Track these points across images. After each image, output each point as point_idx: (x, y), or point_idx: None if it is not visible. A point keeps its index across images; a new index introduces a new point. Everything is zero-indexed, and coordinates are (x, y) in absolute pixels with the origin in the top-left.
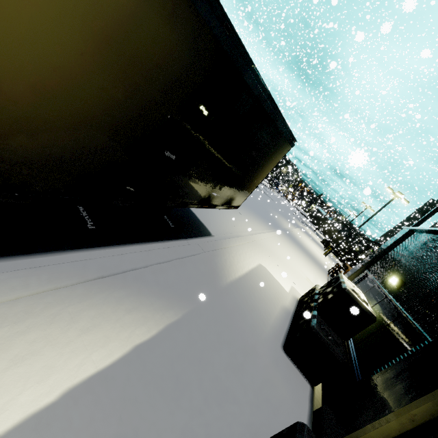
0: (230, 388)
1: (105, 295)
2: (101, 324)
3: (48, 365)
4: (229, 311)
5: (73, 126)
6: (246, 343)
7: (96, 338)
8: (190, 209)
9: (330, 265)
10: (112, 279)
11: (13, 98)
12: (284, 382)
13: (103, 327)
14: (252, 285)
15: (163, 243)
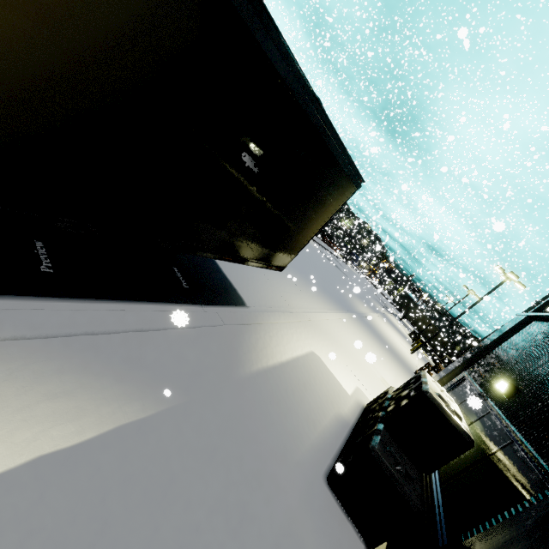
0: (211, 545)
1: (14, 366)
2: None
3: None
4: (244, 413)
5: None
6: (262, 467)
7: None
8: (221, 269)
9: (418, 366)
10: (41, 343)
11: None
12: (318, 538)
13: None
14: (294, 378)
15: (161, 306)
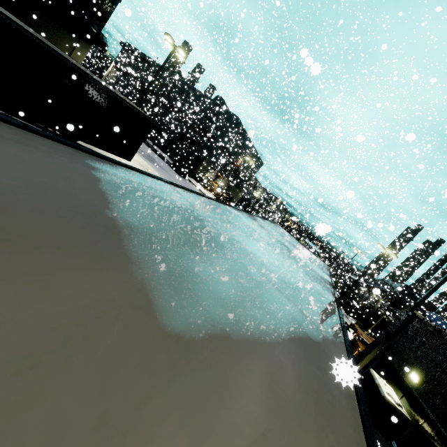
0: None
1: None
2: None
3: None
4: None
5: None
6: None
7: None
8: None
9: None
10: None
11: None
12: None
13: None
14: None
15: None
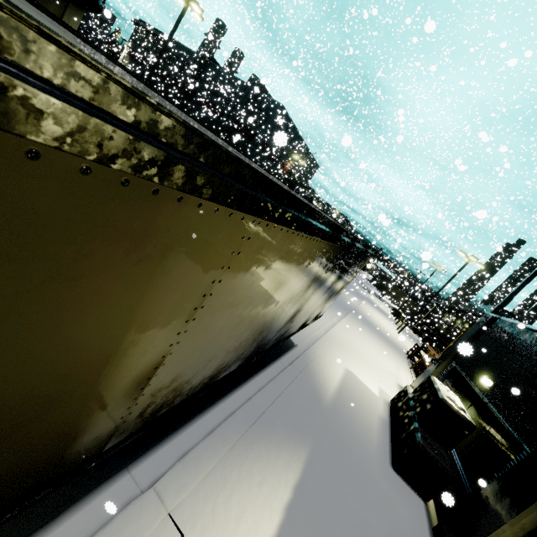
0: (365, 516)
1: (257, 446)
2: (266, 475)
3: (254, 519)
4: (340, 436)
5: (256, 334)
6: (363, 468)
7: (269, 489)
8: None
9: (406, 343)
10: (255, 429)
11: (240, 338)
12: (402, 502)
13: (268, 478)
14: (348, 398)
15: (265, 372)
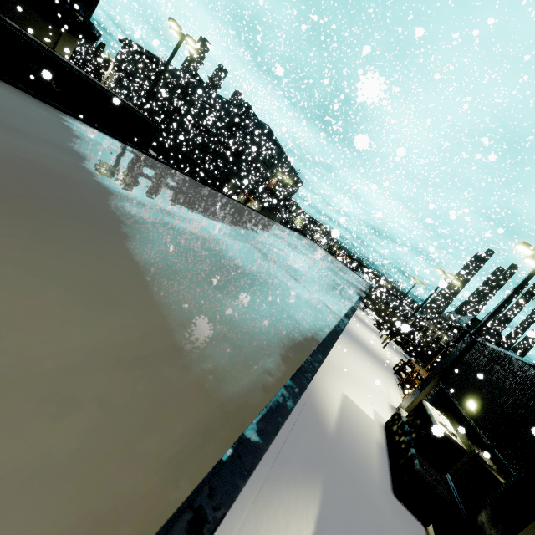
0: None
1: (278, 489)
2: (290, 518)
3: None
4: (347, 468)
5: None
6: (370, 499)
7: (294, 533)
8: None
9: (391, 357)
10: (274, 471)
11: None
12: (406, 530)
13: (292, 521)
14: (348, 426)
15: None
